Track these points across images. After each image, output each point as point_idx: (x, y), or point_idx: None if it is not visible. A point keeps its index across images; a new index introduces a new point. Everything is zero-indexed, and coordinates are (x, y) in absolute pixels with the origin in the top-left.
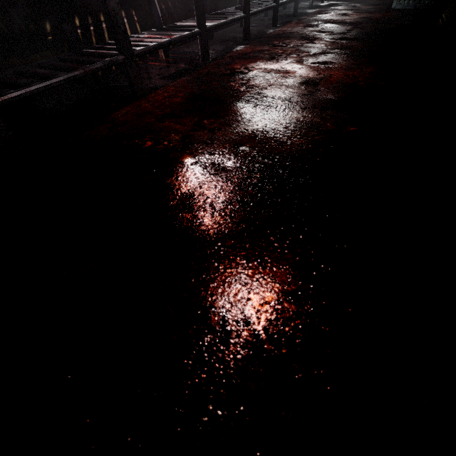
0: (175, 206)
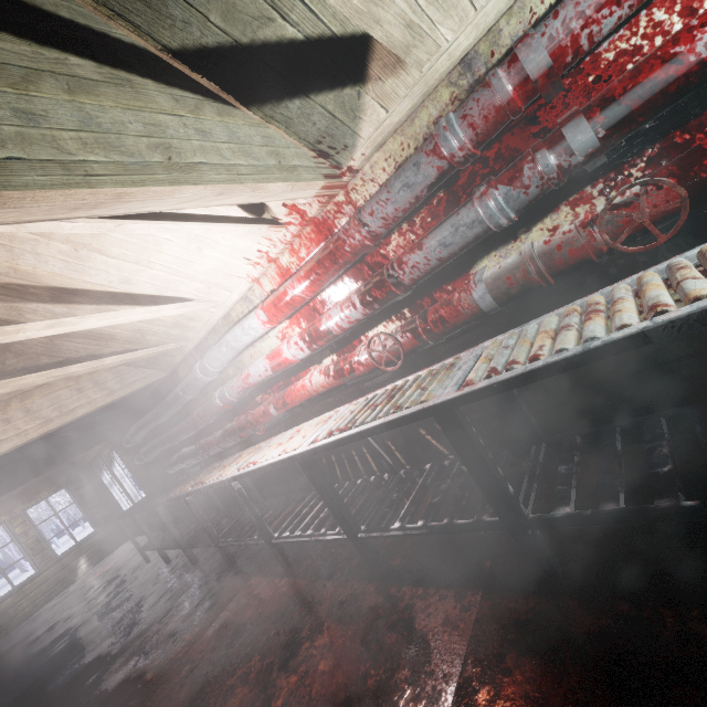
0: (115, 693)
